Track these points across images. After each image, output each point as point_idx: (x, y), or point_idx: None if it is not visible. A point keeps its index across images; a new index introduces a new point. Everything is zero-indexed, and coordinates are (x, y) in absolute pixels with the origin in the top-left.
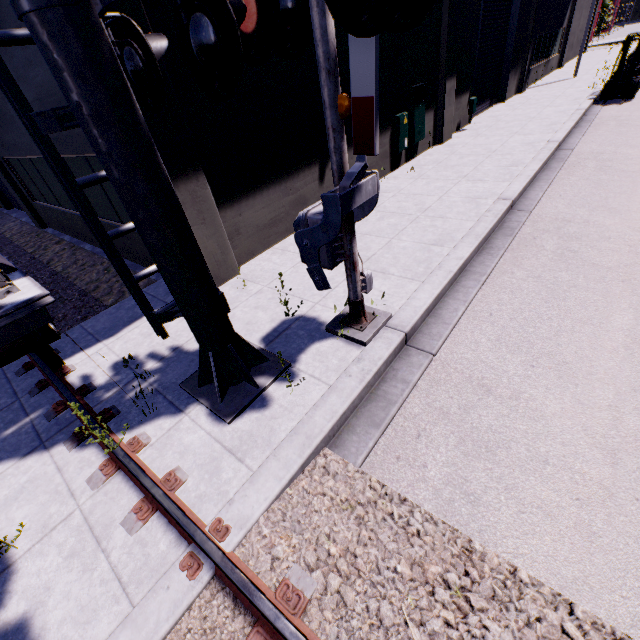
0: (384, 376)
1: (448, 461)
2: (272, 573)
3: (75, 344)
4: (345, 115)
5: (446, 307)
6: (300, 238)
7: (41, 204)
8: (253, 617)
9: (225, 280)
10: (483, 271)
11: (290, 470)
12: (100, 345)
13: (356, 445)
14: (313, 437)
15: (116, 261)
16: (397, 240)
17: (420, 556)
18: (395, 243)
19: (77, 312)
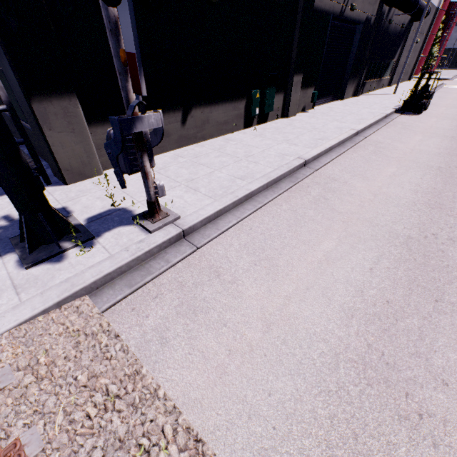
0: (156, 256)
1: (164, 315)
2: None
3: None
4: (125, 64)
5: (224, 219)
6: (107, 148)
7: None
8: None
9: (89, 177)
10: (262, 201)
11: (45, 304)
12: None
13: (109, 296)
14: (76, 285)
15: None
16: (218, 171)
17: (100, 371)
18: (216, 173)
19: None
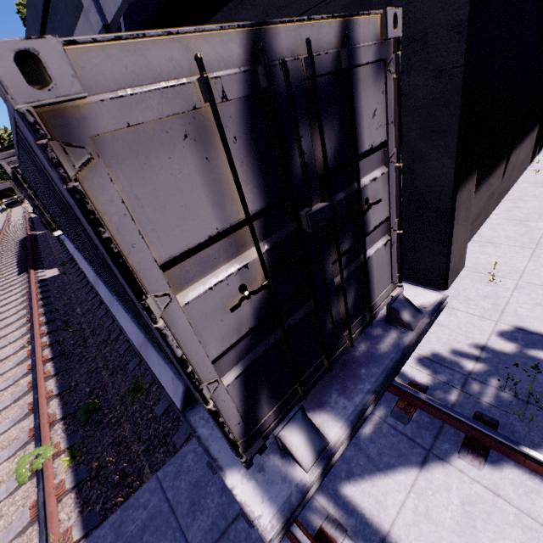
0: None
1: None
2: None
3: None
4: None
5: None
6: None
7: None
8: None
9: (457, 273)
10: None
11: None
12: None
13: None
14: None
15: None
16: None
17: None
18: None
19: None
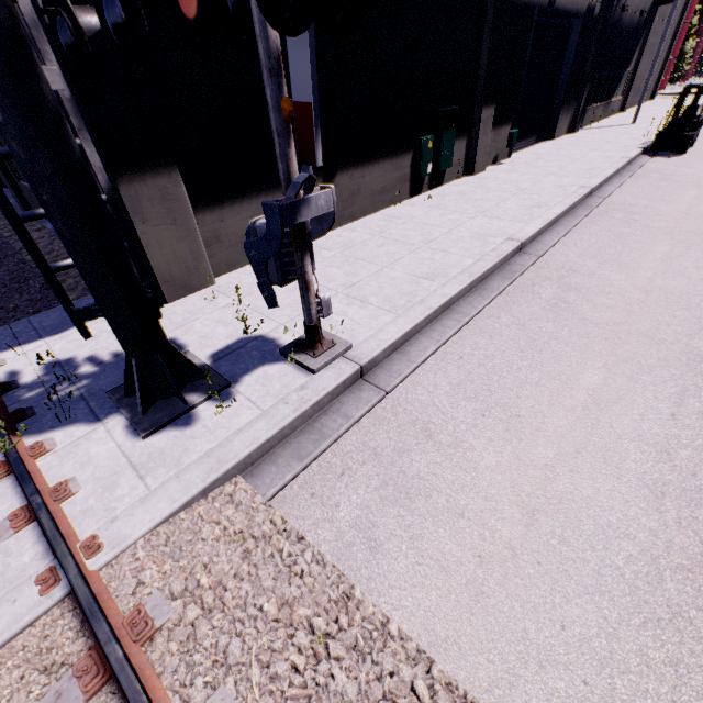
0: (327, 408)
1: (363, 503)
2: (131, 597)
3: (15, 338)
4: (289, 120)
5: (417, 344)
6: (249, 248)
7: (26, 185)
8: (95, 641)
9: (196, 289)
10: (468, 312)
11: (188, 493)
12: (41, 342)
13: (272, 476)
14: (224, 462)
15: (27, 246)
16: (389, 269)
17: (293, 597)
18: (386, 272)
19: (31, 305)
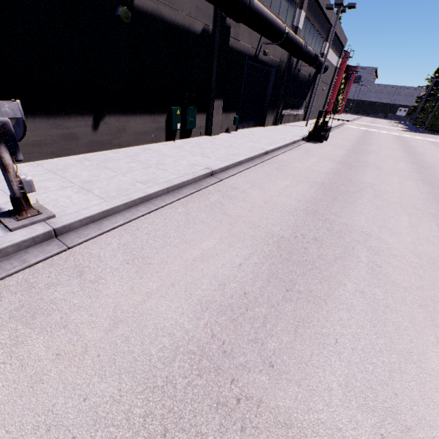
0: (12, 256)
1: None
2: None
3: None
4: None
5: (112, 219)
6: None
7: None
8: None
9: None
10: (159, 204)
11: None
12: None
13: None
14: None
15: None
16: (122, 175)
17: None
18: (119, 177)
19: None
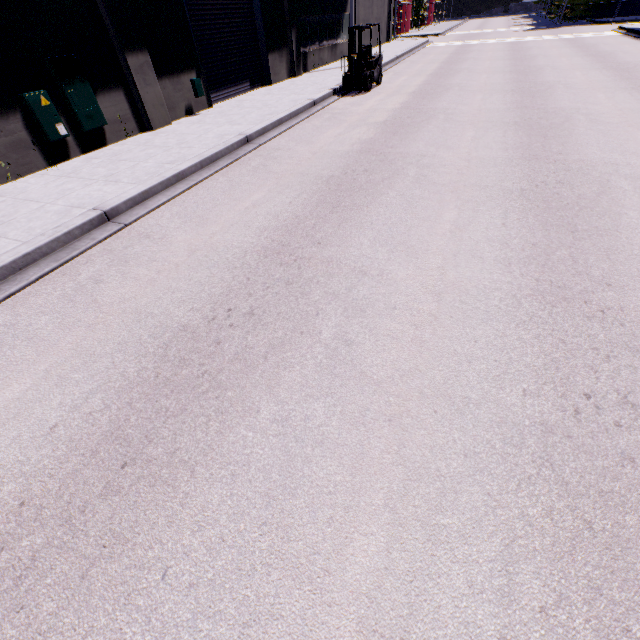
0: None
1: None
2: None
3: None
4: None
5: None
6: None
7: None
8: None
9: None
10: None
11: None
12: None
13: None
14: None
15: None
16: None
17: None
18: None
19: None
